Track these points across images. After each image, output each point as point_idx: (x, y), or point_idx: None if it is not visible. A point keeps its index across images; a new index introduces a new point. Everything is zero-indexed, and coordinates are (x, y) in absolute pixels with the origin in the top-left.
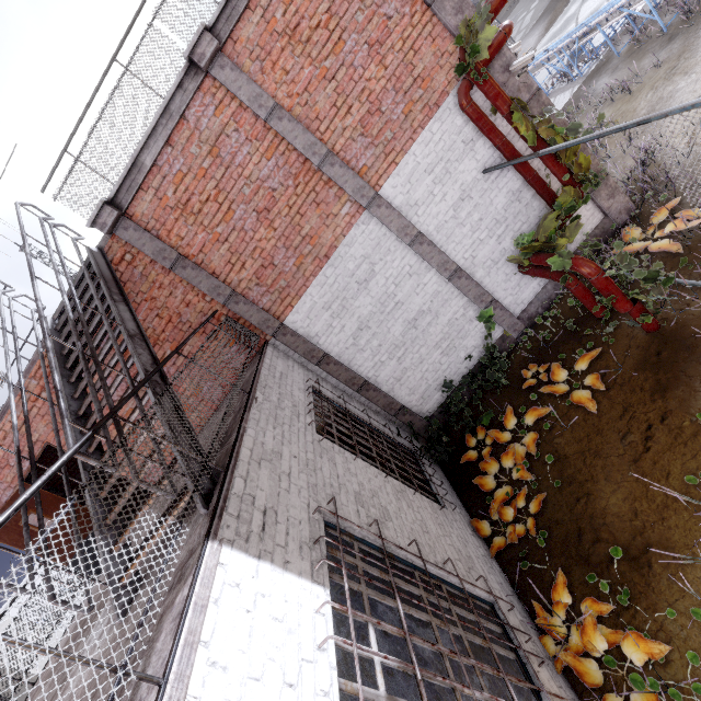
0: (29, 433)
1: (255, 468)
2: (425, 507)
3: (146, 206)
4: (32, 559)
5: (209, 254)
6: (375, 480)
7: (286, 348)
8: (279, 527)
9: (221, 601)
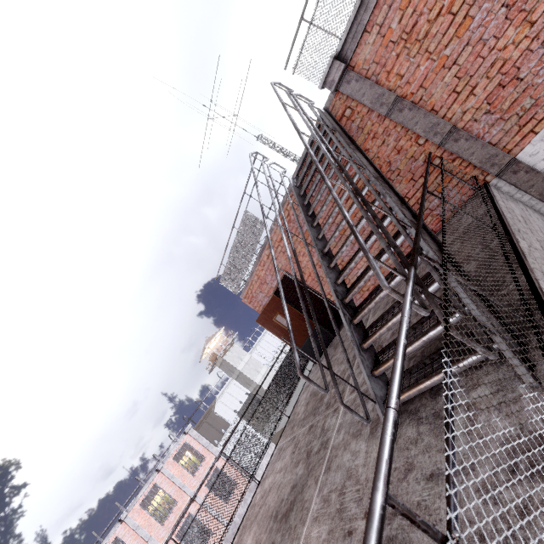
0: (298, 264)
1: None
2: None
3: (368, 50)
4: (321, 365)
5: (430, 88)
6: None
7: (511, 190)
8: None
9: None
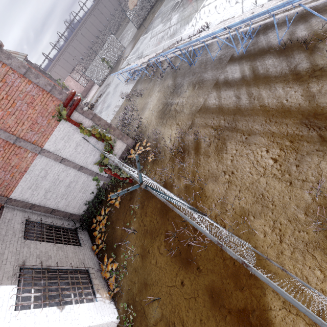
0: None
1: None
2: (71, 249)
3: None
4: None
5: None
6: (49, 247)
7: (13, 206)
8: (0, 275)
9: None
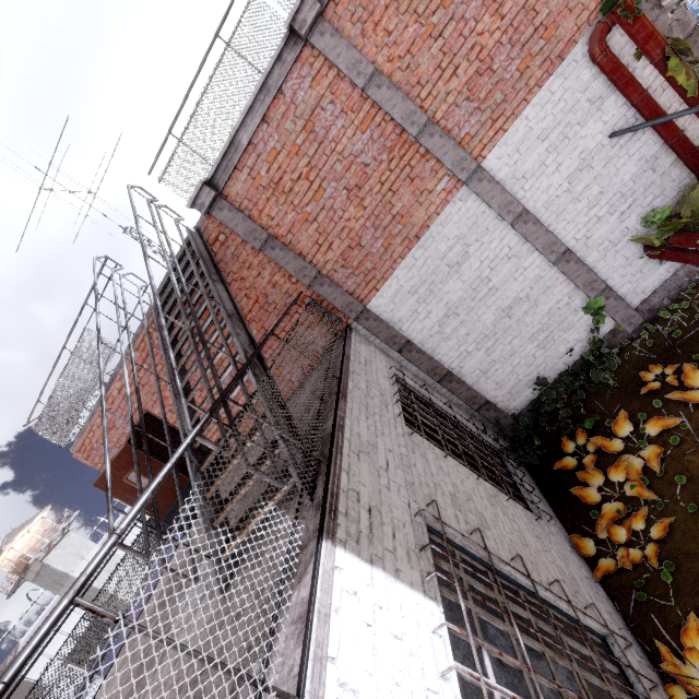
0: (139, 404)
1: (355, 461)
2: (520, 516)
3: (240, 186)
4: (146, 525)
5: (297, 235)
6: (467, 481)
7: (367, 333)
8: (385, 529)
9: (342, 611)
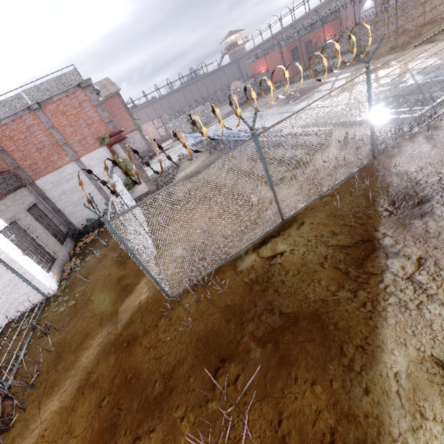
0: None
1: (2, 205)
2: (53, 240)
3: None
4: None
5: (15, 153)
6: (39, 227)
7: (33, 190)
8: (2, 213)
9: None
